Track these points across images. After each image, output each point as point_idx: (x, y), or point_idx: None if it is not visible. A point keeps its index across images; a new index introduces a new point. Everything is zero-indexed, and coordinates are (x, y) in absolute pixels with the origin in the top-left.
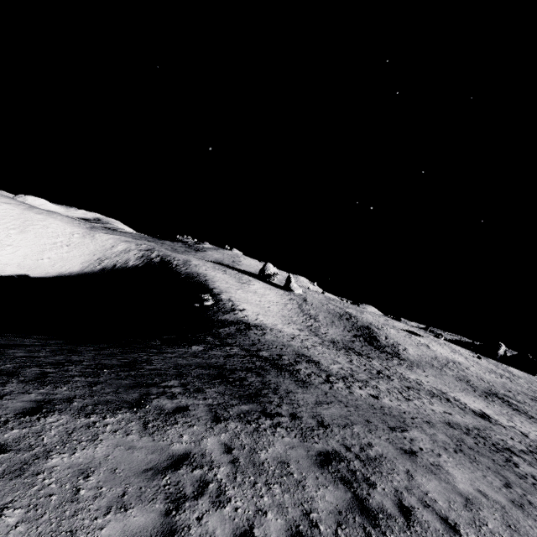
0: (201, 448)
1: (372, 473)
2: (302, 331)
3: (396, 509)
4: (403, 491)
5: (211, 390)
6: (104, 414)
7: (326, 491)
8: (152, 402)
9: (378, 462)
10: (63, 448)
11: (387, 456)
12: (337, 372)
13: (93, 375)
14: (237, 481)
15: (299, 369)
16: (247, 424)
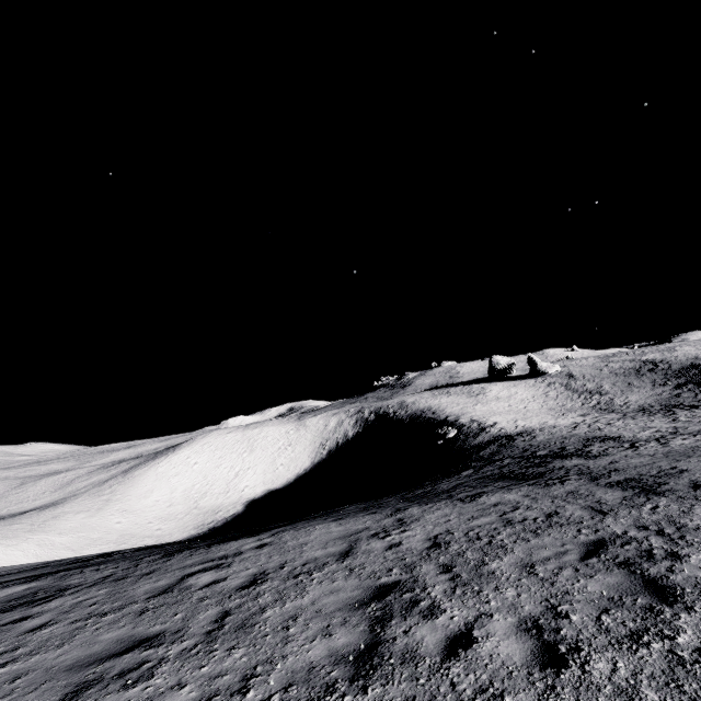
0: (506, 499)
1: (668, 479)
2: (587, 416)
3: (685, 487)
4: (700, 480)
5: (497, 483)
6: (434, 503)
7: (614, 493)
8: (457, 495)
9: (678, 474)
10: (427, 514)
11: (692, 469)
12: (649, 436)
13: (406, 501)
14: (538, 503)
15: (591, 450)
16: (536, 485)
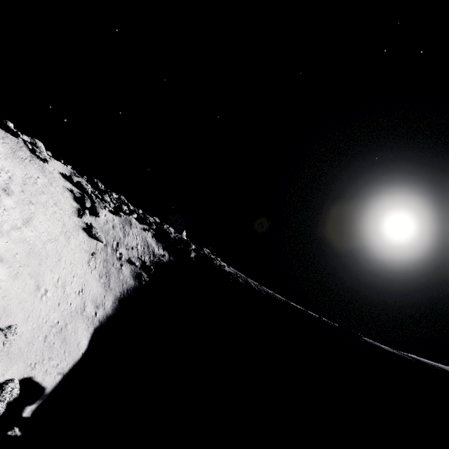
0: None
1: None
2: None
3: None
4: None
5: None
6: None
7: None
8: None
9: None
10: None
11: None
12: None
13: None
14: None
15: None
16: None
